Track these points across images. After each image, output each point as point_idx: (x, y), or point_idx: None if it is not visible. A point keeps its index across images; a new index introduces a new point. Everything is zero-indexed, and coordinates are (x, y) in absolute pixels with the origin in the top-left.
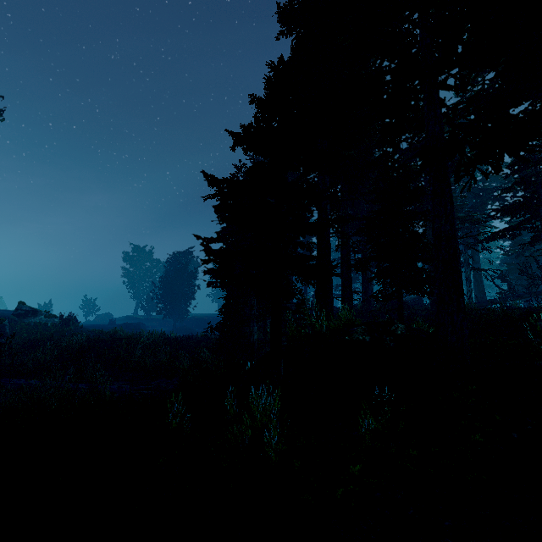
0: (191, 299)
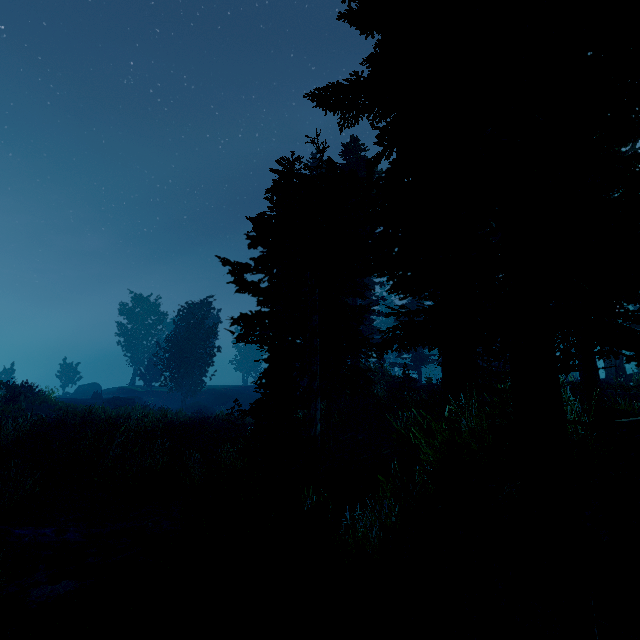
0: (209, 365)
